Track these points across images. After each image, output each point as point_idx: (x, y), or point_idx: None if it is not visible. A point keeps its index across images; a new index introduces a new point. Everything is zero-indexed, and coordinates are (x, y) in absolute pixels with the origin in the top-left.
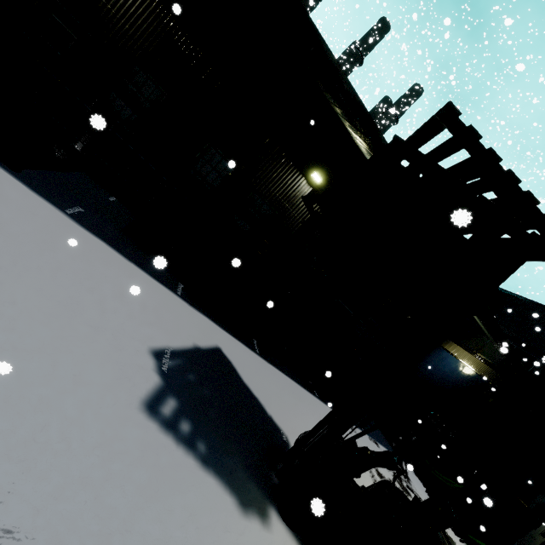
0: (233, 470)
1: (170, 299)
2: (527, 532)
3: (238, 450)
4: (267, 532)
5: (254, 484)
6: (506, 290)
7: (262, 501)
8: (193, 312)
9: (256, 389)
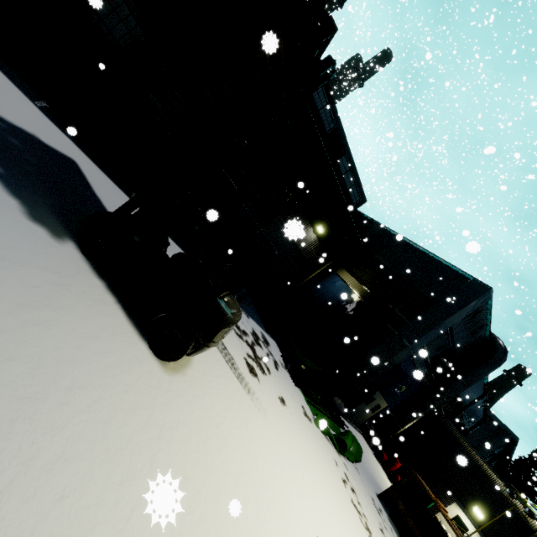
0: (34, 201)
1: (19, 96)
2: (359, 403)
3: (51, 202)
4: (54, 242)
5: (57, 221)
6: (394, 231)
7: (62, 232)
8: (52, 125)
9: (110, 206)
